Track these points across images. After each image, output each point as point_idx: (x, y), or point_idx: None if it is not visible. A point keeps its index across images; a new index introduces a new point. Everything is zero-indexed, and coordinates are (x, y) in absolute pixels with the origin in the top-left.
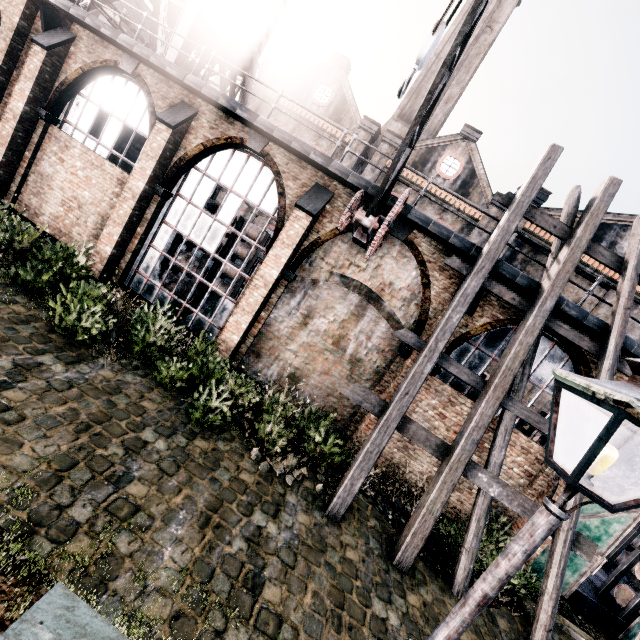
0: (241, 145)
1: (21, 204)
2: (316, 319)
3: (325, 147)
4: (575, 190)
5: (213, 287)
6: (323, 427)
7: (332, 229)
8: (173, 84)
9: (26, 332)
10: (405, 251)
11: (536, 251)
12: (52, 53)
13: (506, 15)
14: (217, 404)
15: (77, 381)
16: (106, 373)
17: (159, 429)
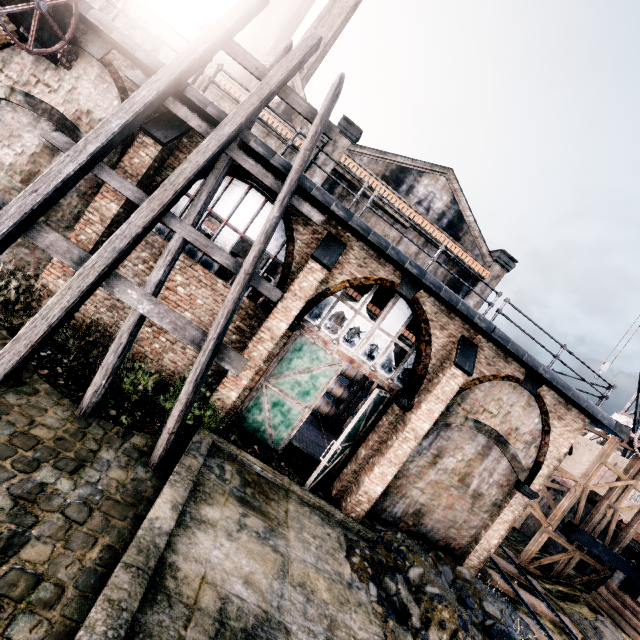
0: None
1: None
2: None
3: (140, 40)
4: (285, 42)
5: None
6: None
7: (10, 31)
8: None
9: None
10: (105, 75)
11: (351, 187)
12: None
13: None
14: None
15: None
16: None
17: None
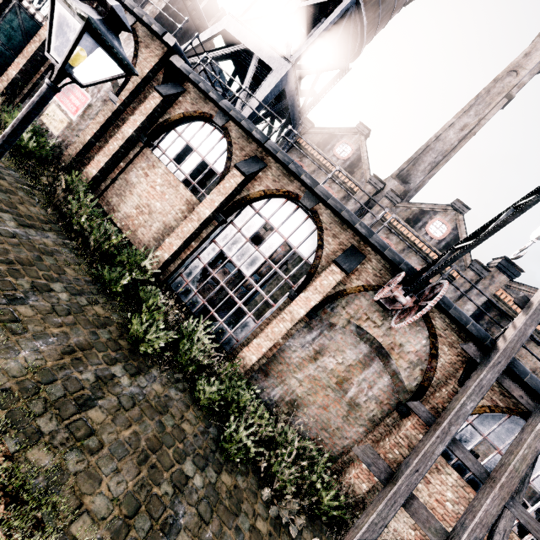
0: (295, 199)
1: (104, 199)
2: (326, 357)
3: (336, 190)
4: None
5: (241, 304)
6: (321, 469)
7: (358, 285)
8: (252, 141)
9: (104, 337)
10: (419, 320)
11: (502, 316)
12: (166, 99)
13: (492, 114)
14: (243, 436)
15: (138, 397)
16: (157, 387)
17: (196, 459)
